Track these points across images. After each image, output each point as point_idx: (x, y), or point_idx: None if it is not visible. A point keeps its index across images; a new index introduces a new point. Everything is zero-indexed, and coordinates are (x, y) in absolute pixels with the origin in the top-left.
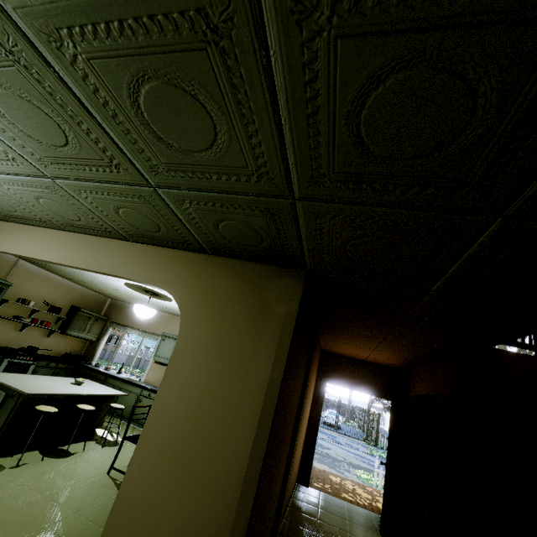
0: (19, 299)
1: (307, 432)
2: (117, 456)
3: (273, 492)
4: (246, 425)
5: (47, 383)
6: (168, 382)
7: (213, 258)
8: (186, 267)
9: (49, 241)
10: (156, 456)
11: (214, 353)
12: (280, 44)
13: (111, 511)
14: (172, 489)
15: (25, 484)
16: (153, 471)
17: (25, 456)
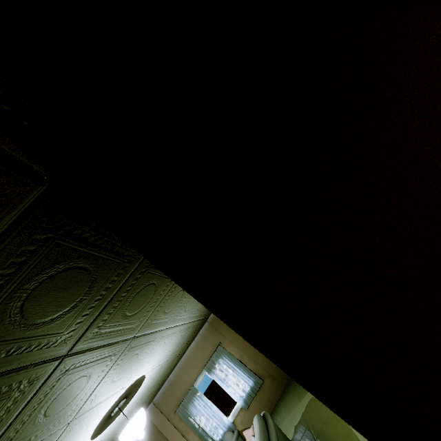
0: None
1: None
2: None
3: None
4: None
5: None
6: None
7: None
8: None
9: None
10: None
11: None
12: None
13: None
14: None
15: None
16: None
17: None
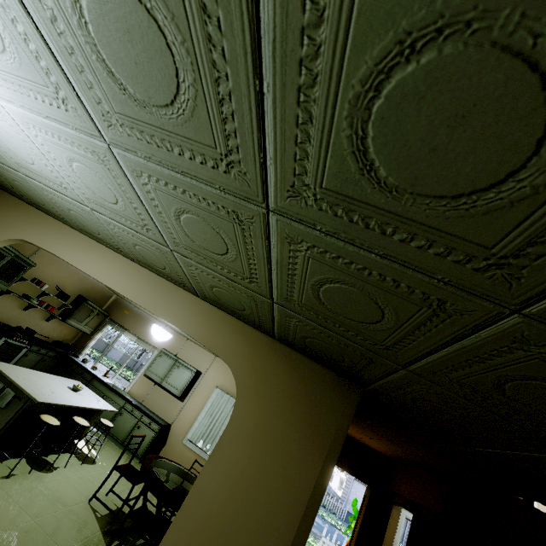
0: (35, 279)
1: None
2: (102, 485)
3: None
4: (283, 533)
5: (50, 386)
6: (214, 462)
7: (277, 344)
8: (250, 344)
9: (116, 267)
10: (190, 540)
11: (263, 446)
12: (488, 337)
13: None
14: None
15: (16, 503)
16: None
17: (13, 463)
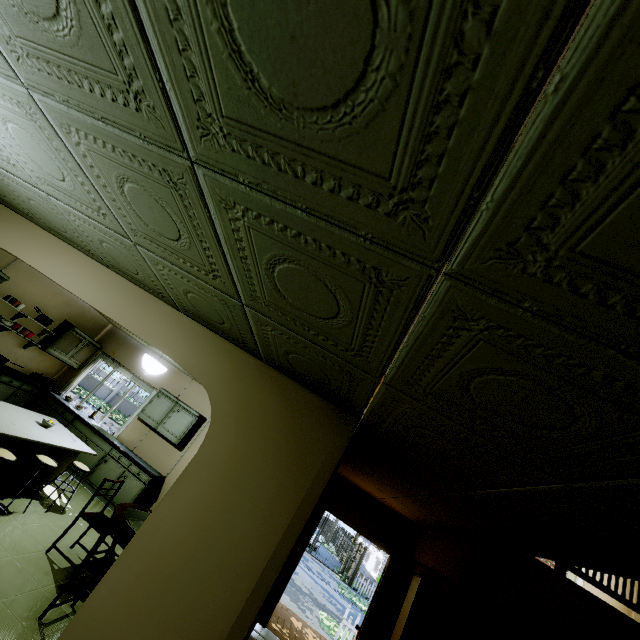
0: (9, 296)
1: None
2: (64, 533)
3: None
4: (245, 577)
5: (11, 418)
6: (174, 495)
7: (265, 368)
8: (234, 366)
9: (88, 273)
10: (135, 581)
11: (235, 480)
12: (432, 316)
13: (64, 630)
14: (142, 626)
15: None
16: (127, 598)
17: None
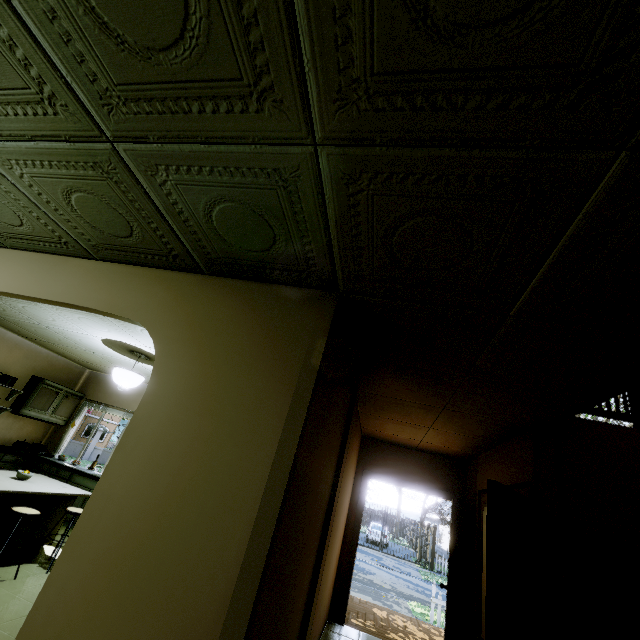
0: None
1: (343, 546)
2: None
3: (285, 628)
4: (239, 514)
5: None
6: (125, 450)
7: (210, 279)
8: (171, 291)
9: None
10: (91, 569)
11: (199, 406)
12: None
13: None
14: (110, 625)
15: None
16: (83, 595)
17: None
